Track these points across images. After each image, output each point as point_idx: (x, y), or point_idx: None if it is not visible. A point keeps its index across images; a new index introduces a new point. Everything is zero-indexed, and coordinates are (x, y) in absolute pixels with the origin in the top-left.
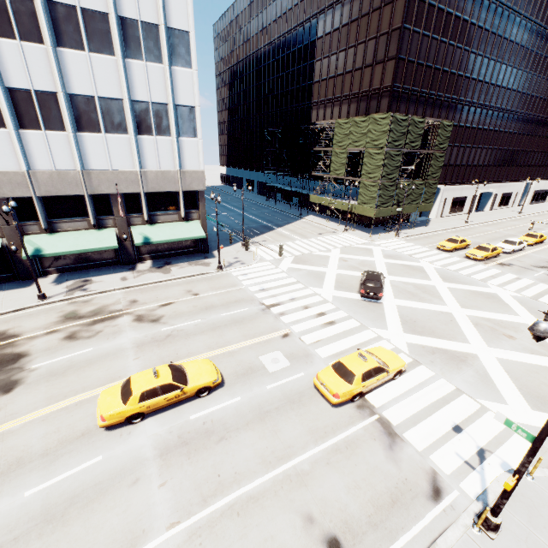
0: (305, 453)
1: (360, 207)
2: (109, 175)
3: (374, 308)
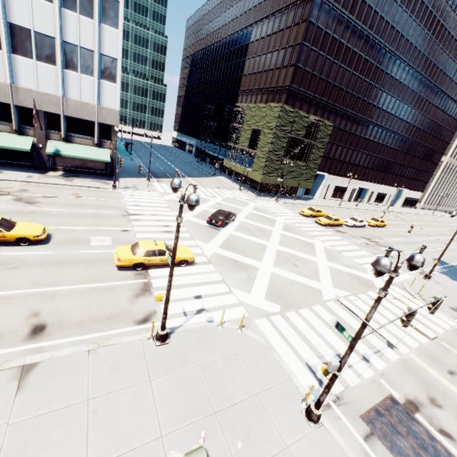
0: (70, 286)
1: (252, 173)
2: (34, 93)
3: (211, 232)
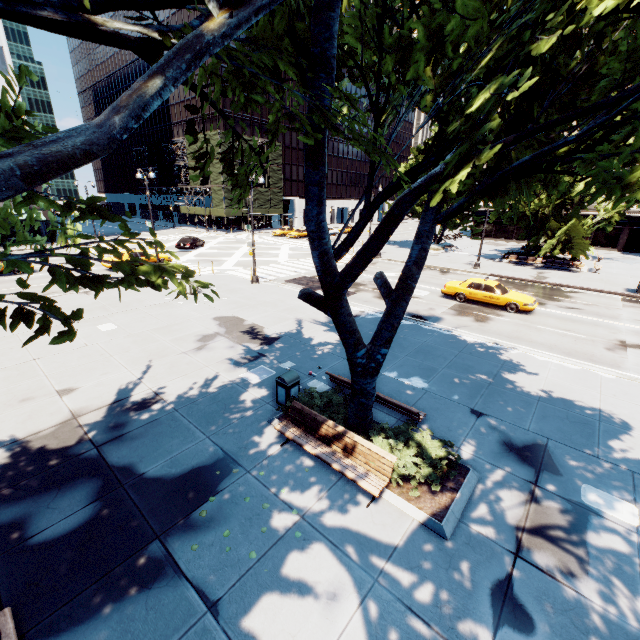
0: None
1: (215, 210)
2: None
3: (183, 253)
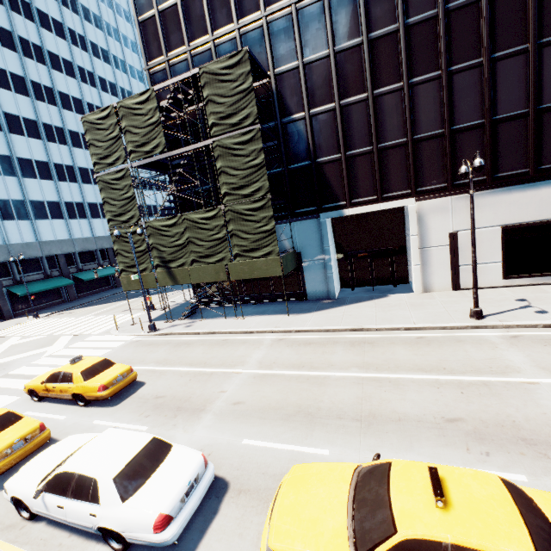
0: None
1: None
2: None
3: None
